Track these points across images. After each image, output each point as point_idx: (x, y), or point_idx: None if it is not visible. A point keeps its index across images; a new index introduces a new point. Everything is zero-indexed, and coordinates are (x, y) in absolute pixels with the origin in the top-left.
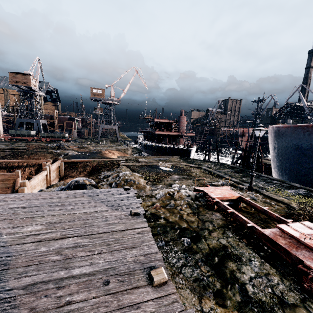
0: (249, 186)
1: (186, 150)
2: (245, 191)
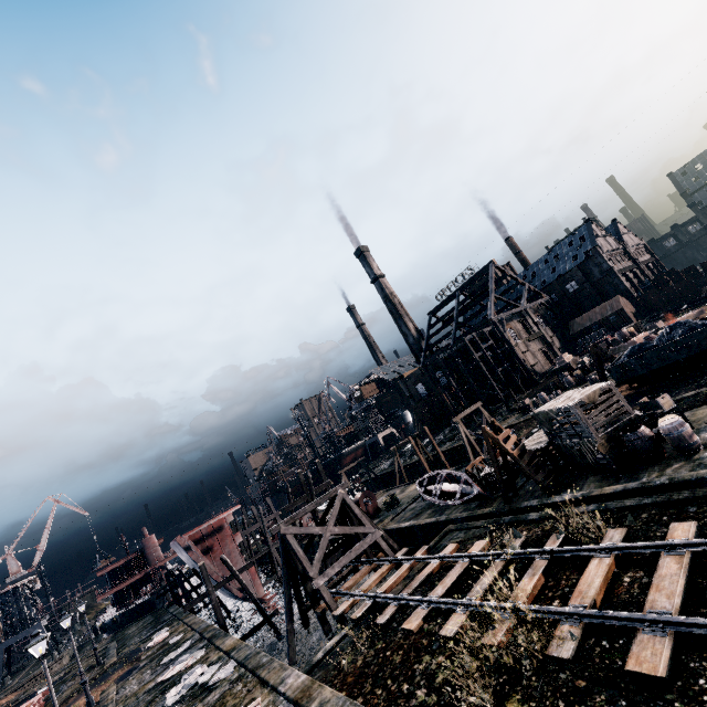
0: (96, 661)
1: (143, 605)
2: (93, 670)
